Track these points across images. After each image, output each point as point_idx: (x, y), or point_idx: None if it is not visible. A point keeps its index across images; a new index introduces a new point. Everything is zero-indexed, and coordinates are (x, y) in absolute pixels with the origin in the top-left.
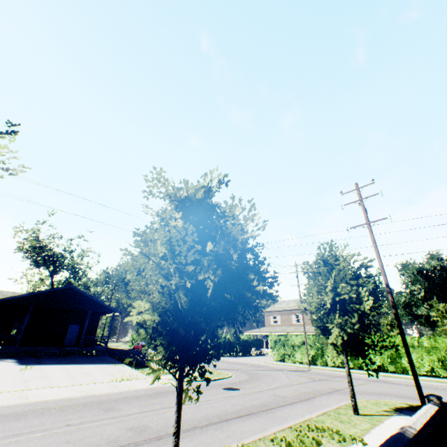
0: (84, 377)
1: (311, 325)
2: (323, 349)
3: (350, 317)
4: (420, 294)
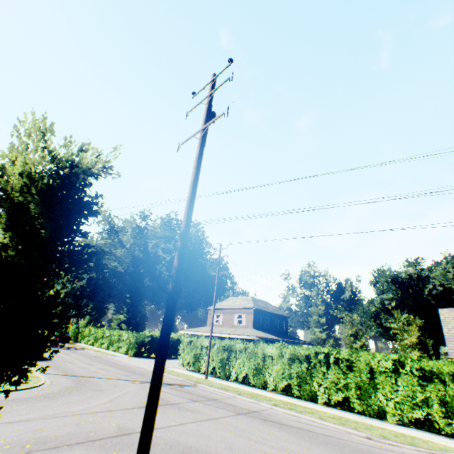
0: None
1: (252, 328)
2: (230, 357)
3: None
4: (391, 304)
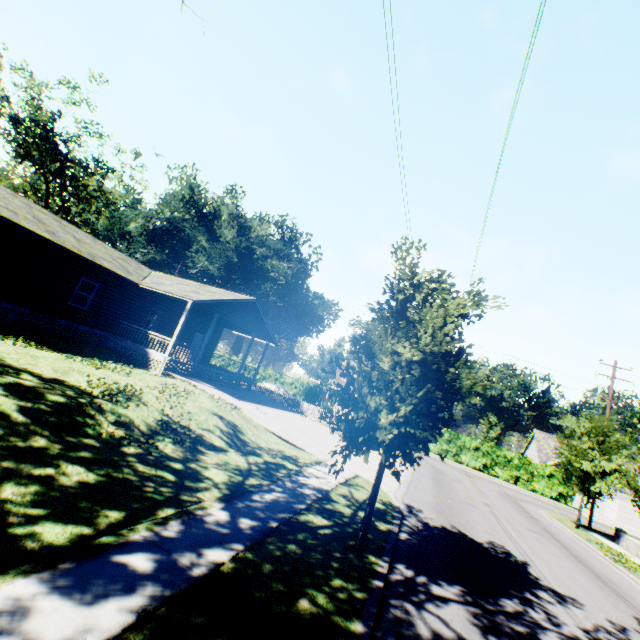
0: (329, 438)
1: None
2: None
3: (610, 479)
4: None
